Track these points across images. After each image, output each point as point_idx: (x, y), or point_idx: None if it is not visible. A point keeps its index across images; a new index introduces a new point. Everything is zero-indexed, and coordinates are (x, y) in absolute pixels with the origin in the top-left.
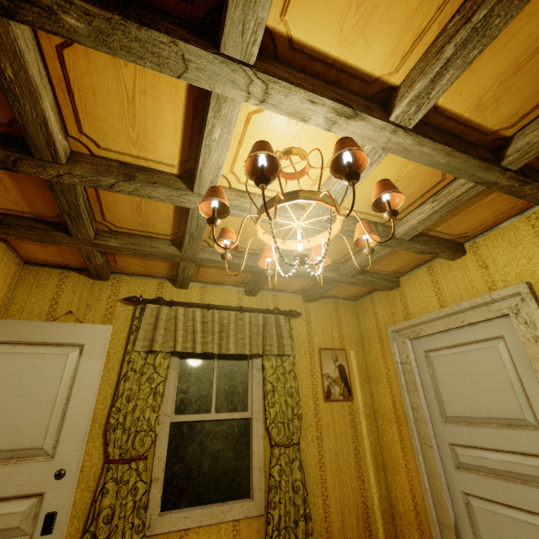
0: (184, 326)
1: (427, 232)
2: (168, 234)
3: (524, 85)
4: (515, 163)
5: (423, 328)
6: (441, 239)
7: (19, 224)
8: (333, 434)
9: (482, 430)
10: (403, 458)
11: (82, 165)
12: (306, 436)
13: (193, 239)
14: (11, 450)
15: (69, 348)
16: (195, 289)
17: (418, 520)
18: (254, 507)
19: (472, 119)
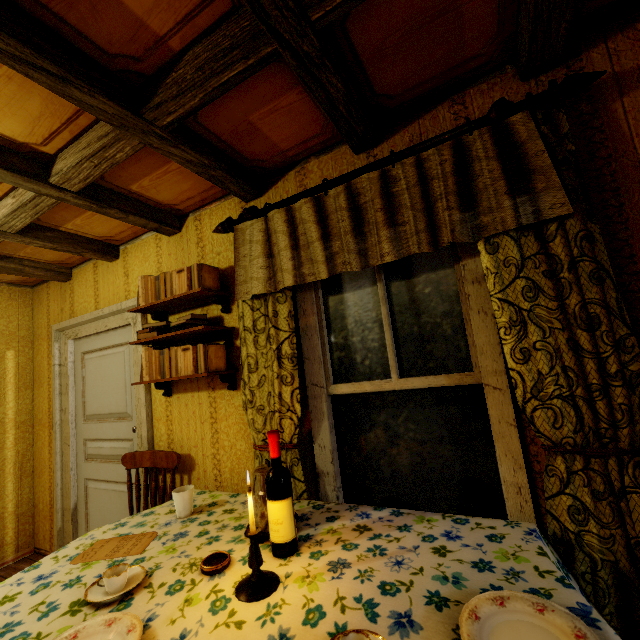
0: None
1: (55, 227)
2: None
3: (8, 106)
4: (68, 185)
5: (81, 330)
6: (84, 238)
7: None
8: None
9: (105, 425)
10: (49, 460)
11: None
12: None
13: None
14: None
15: None
16: None
17: (52, 512)
18: None
19: None
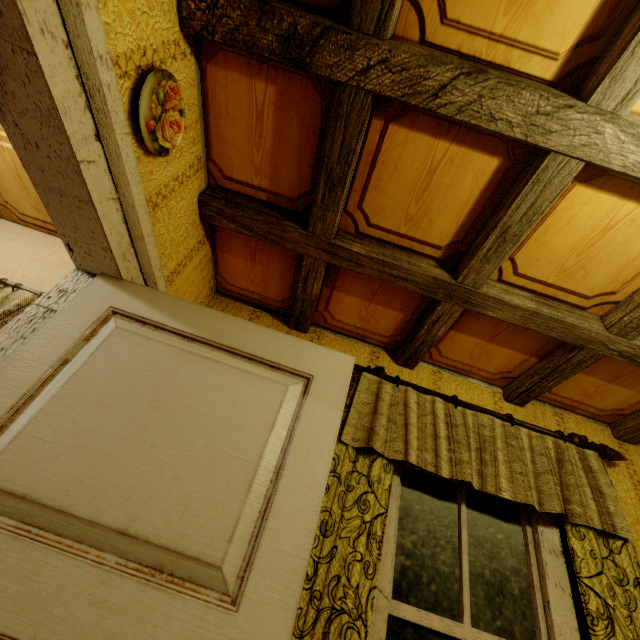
0: (418, 421)
1: None
2: (442, 245)
3: None
4: None
5: None
6: None
7: (248, 206)
8: None
9: None
10: None
11: (409, 46)
12: None
13: (499, 244)
14: (164, 547)
15: (288, 376)
16: (424, 372)
17: None
18: None
19: None
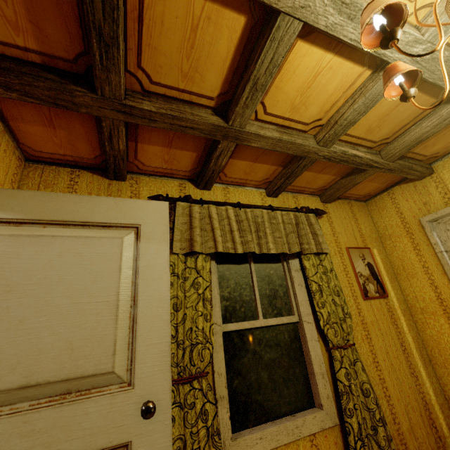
0: (219, 225)
1: None
2: (214, 96)
3: None
4: None
5: None
6: None
7: (22, 71)
8: (378, 331)
9: None
10: None
11: None
12: (356, 336)
13: (253, 93)
14: (65, 380)
15: (120, 230)
16: (218, 190)
17: None
18: (326, 417)
19: None
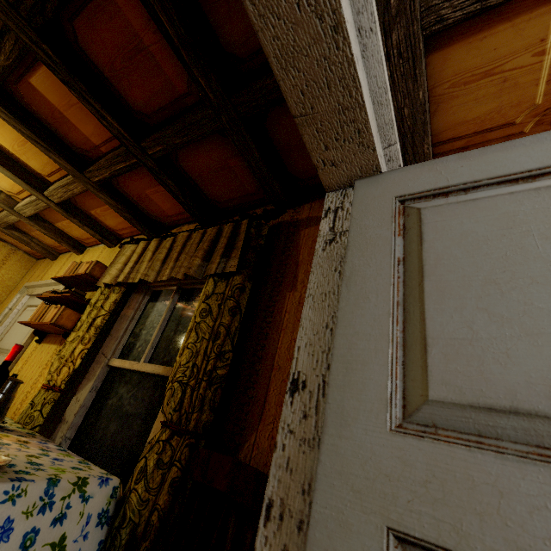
0: None
1: (53, 222)
2: None
3: (34, 156)
4: (53, 198)
5: (36, 290)
6: (67, 235)
7: None
8: None
9: None
10: None
11: None
12: None
13: None
14: None
15: None
16: None
17: None
18: None
19: (18, 156)
